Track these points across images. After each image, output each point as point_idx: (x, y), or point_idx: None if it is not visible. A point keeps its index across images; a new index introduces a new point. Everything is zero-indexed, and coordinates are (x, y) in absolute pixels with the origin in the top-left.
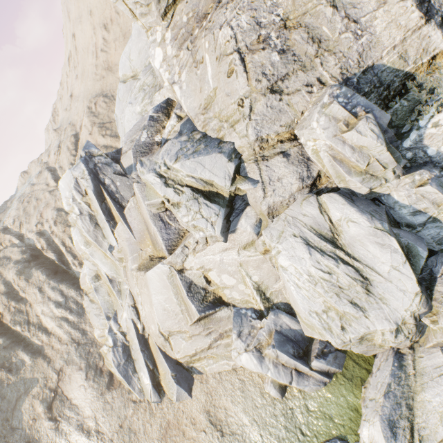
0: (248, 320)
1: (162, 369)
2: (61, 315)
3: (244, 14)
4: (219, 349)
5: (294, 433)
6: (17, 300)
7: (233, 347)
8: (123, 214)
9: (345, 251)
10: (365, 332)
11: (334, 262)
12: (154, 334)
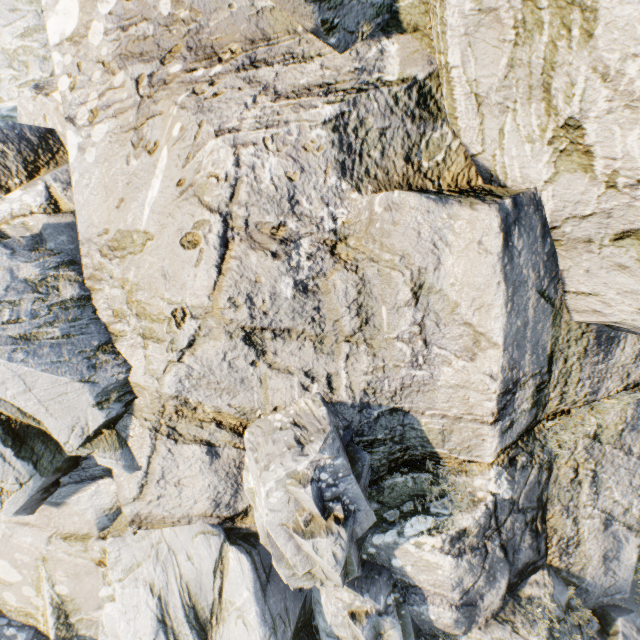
0: None
1: None
2: None
3: (278, 157)
4: None
5: None
6: None
7: None
8: None
9: None
10: None
11: None
12: None
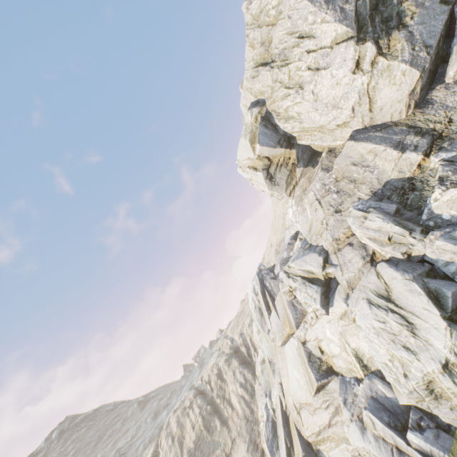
0: (351, 388)
1: (296, 448)
2: (241, 393)
3: (317, 183)
4: (337, 428)
5: None
6: (221, 379)
7: (343, 419)
8: (274, 304)
9: (395, 304)
10: (422, 377)
11: (385, 312)
12: (290, 407)
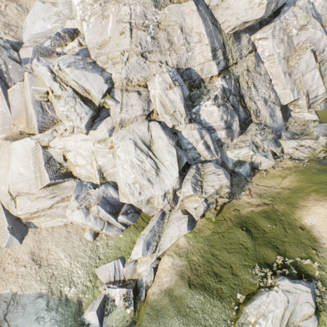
0: (86, 189)
1: None
2: None
3: (139, 6)
4: (58, 210)
5: (94, 259)
6: None
7: (70, 206)
8: (6, 91)
9: (153, 153)
10: (150, 196)
11: (146, 156)
12: (2, 194)
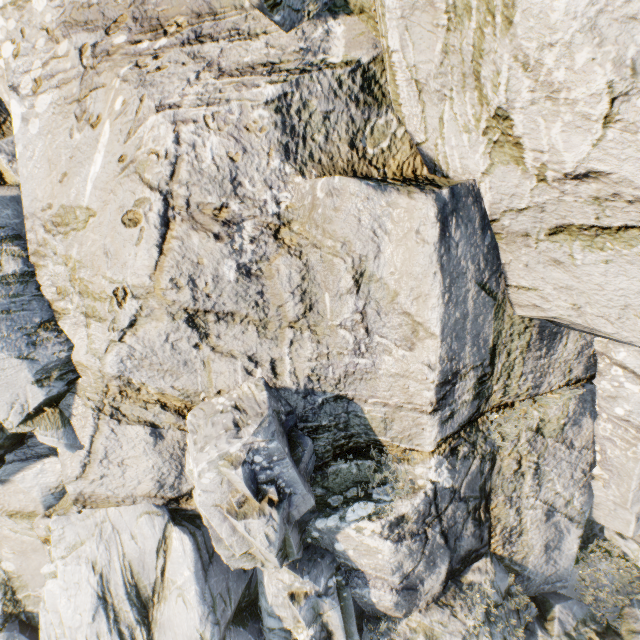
0: None
1: None
2: None
3: (219, 137)
4: None
5: None
6: None
7: None
8: None
9: (151, 632)
10: None
11: None
12: None
